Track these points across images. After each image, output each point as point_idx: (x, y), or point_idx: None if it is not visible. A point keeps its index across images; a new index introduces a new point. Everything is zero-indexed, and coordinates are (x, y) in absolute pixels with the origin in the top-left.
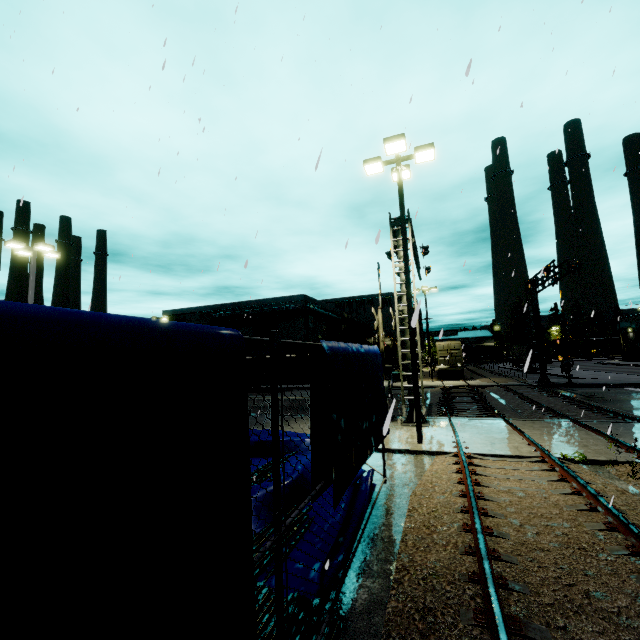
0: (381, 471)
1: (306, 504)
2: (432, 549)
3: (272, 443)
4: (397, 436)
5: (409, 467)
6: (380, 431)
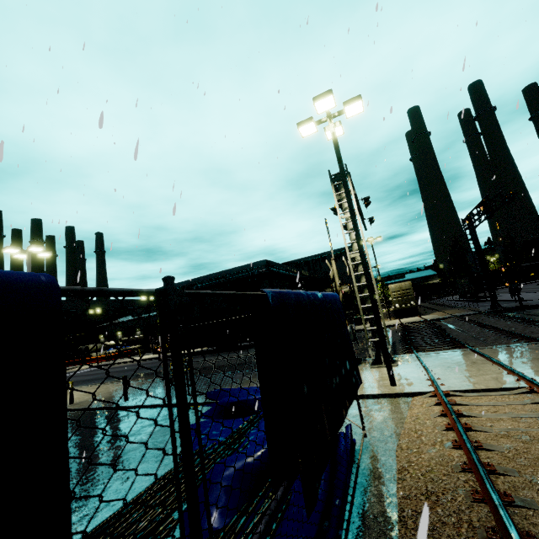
0: (358, 422)
1: (261, 534)
2: (441, 533)
3: (174, 468)
4: (368, 380)
5: (387, 414)
6: (352, 383)
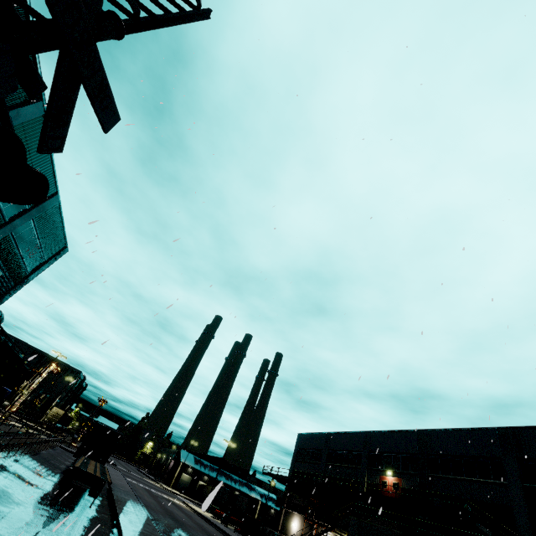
0: None
1: None
2: None
3: None
4: None
5: None
6: None
